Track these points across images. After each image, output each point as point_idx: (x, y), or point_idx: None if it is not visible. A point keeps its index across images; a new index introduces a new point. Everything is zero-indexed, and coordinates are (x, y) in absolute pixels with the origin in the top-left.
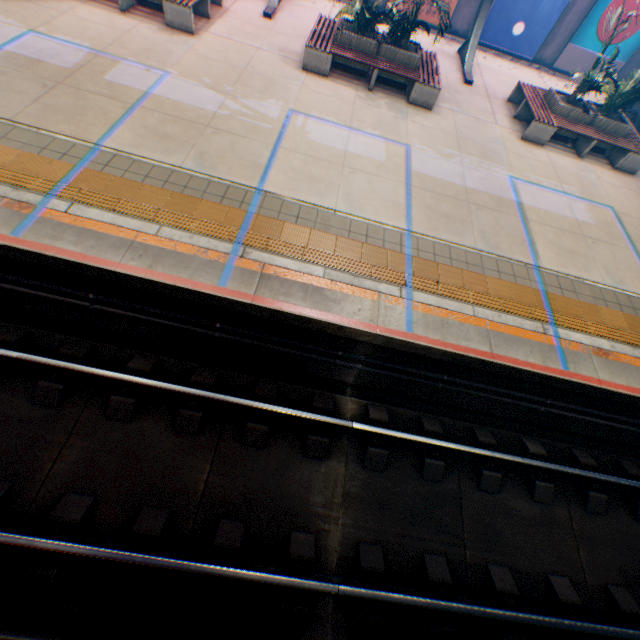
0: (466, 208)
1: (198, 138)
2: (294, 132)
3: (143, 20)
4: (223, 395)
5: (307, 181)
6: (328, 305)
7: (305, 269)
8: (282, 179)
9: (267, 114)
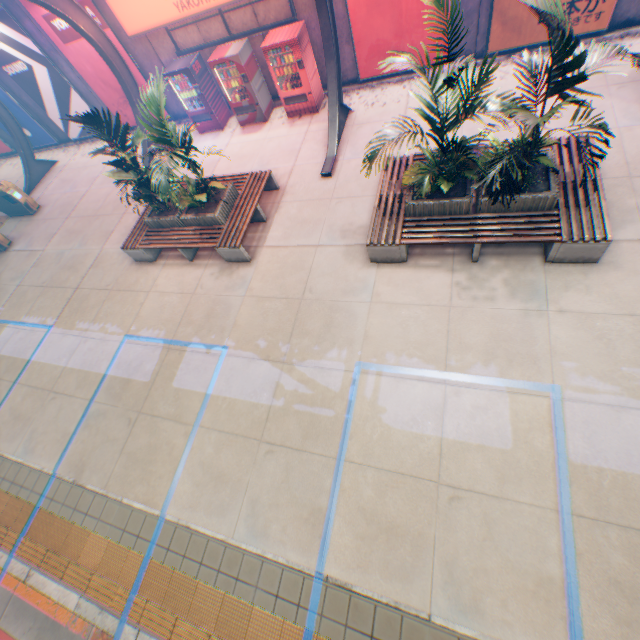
0: None
1: (251, 468)
2: (362, 414)
3: (207, 262)
4: None
5: (383, 536)
6: None
7: None
8: (348, 538)
9: (327, 384)
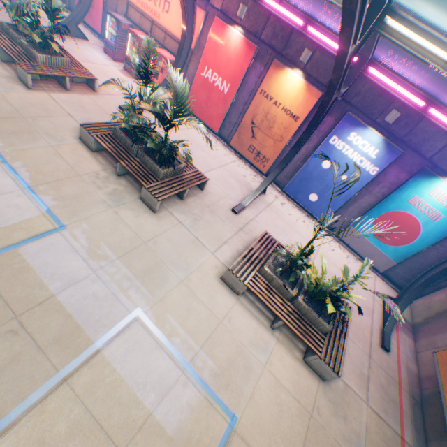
0: (0, 322)
1: None
2: None
3: (10, 69)
4: None
5: None
6: None
7: None
8: None
9: None
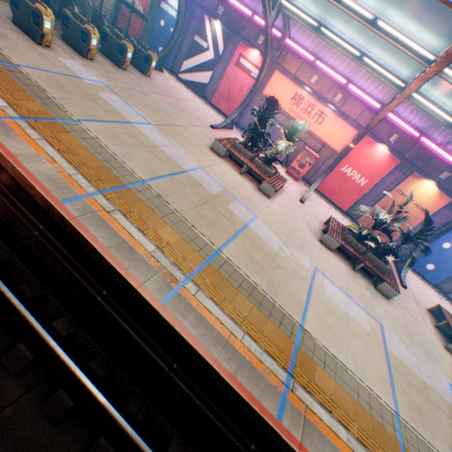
0: (428, 403)
1: (268, 266)
2: (317, 284)
3: (247, 180)
4: None
5: (328, 329)
6: None
7: (333, 425)
8: (313, 321)
9: (303, 264)
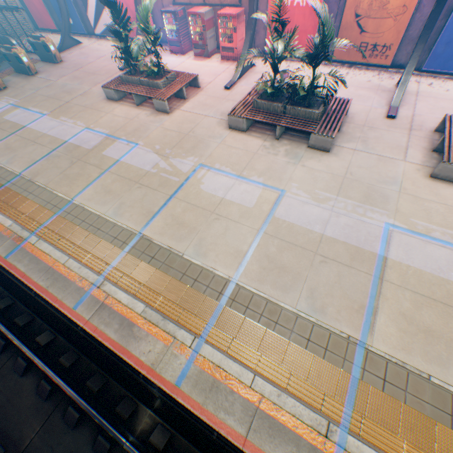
0: (310, 259)
1: (127, 192)
2: (192, 183)
3: (146, 109)
4: (61, 380)
5: (177, 226)
6: (129, 340)
7: (132, 304)
8: (160, 224)
9: (181, 169)
